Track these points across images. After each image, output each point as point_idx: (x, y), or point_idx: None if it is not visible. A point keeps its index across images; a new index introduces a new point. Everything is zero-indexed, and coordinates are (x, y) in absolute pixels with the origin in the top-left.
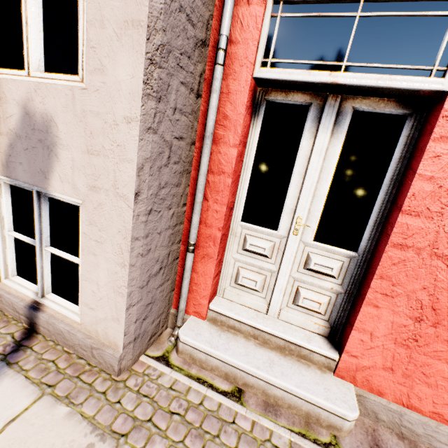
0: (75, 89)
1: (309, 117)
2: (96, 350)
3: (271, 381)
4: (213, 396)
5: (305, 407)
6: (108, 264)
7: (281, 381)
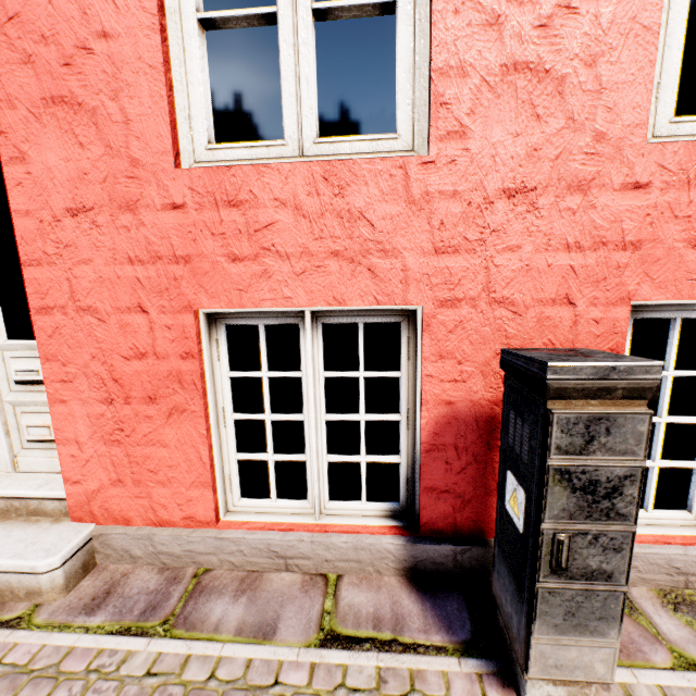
0: None
1: None
2: None
3: None
4: None
5: None
6: None
7: None
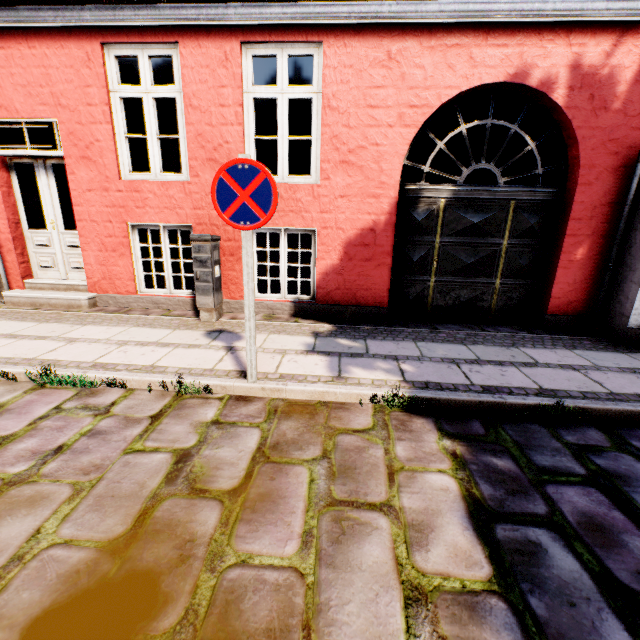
0: None
1: (36, 170)
2: None
3: (49, 297)
4: (20, 310)
5: (67, 303)
6: None
7: (53, 295)
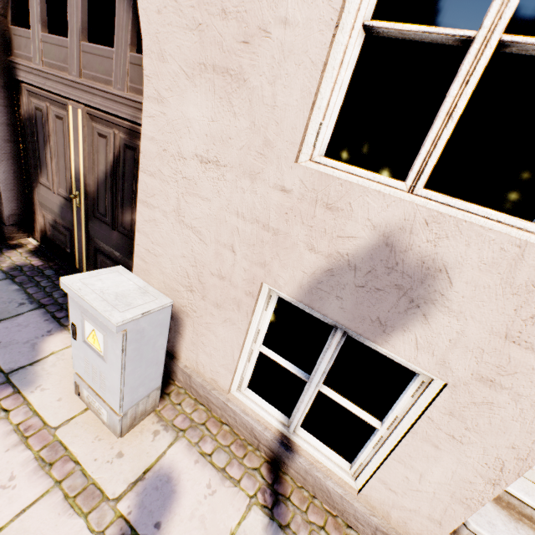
0: (532, 249)
1: None
2: (385, 534)
3: None
4: None
5: None
6: (460, 467)
7: None
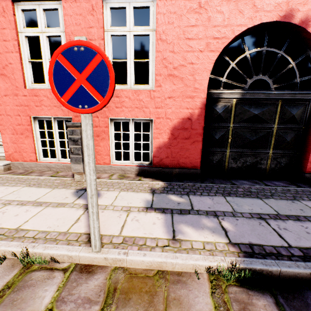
0: None
1: None
2: None
3: None
4: None
5: None
6: None
7: None
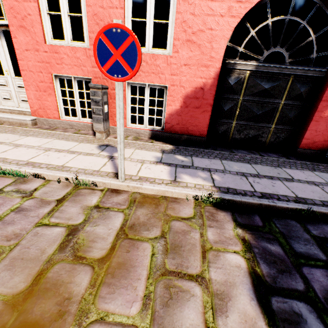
0: None
1: None
2: None
3: (8, 117)
4: None
5: (19, 122)
6: None
7: (10, 116)
